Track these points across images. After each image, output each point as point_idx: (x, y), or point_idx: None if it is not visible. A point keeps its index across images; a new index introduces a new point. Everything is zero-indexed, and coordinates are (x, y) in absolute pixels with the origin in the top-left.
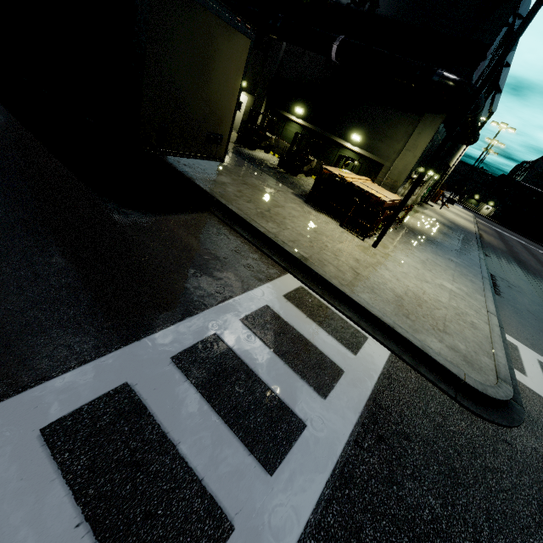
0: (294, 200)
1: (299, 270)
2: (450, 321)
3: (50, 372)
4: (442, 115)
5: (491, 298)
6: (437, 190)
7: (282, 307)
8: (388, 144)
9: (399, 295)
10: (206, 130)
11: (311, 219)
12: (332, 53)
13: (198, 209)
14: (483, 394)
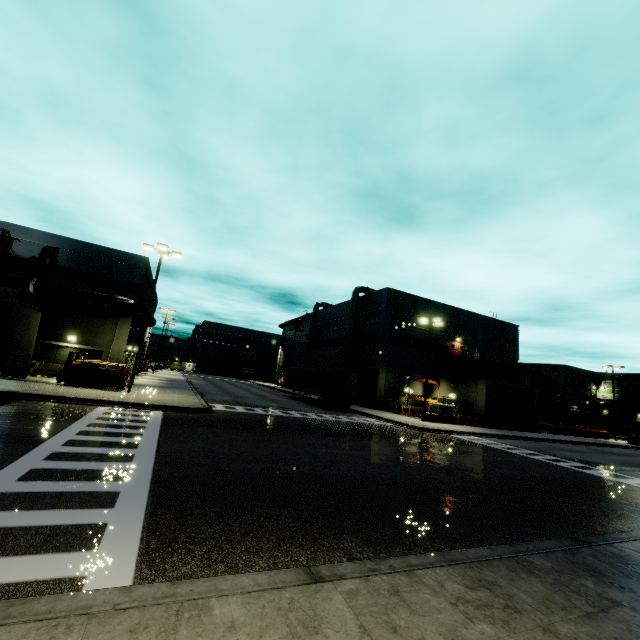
0: (57, 386)
1: (103, 404)
2: (182, 401)
3: (69, 424)
4: (131, 317)
5: (199, 395)
6: (144, 361)
7: (112, 411)
8: (101, 338)
9: (156, 400)
10: (26, 353)
11: (82, 390)
12: (30, 288)
13: (14, 400)
14: (198, 408)
